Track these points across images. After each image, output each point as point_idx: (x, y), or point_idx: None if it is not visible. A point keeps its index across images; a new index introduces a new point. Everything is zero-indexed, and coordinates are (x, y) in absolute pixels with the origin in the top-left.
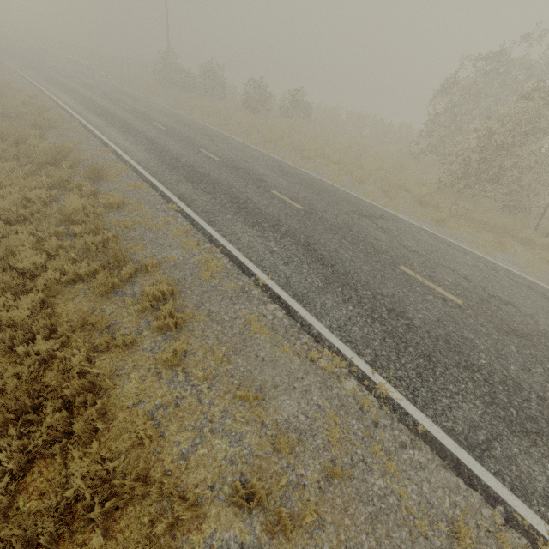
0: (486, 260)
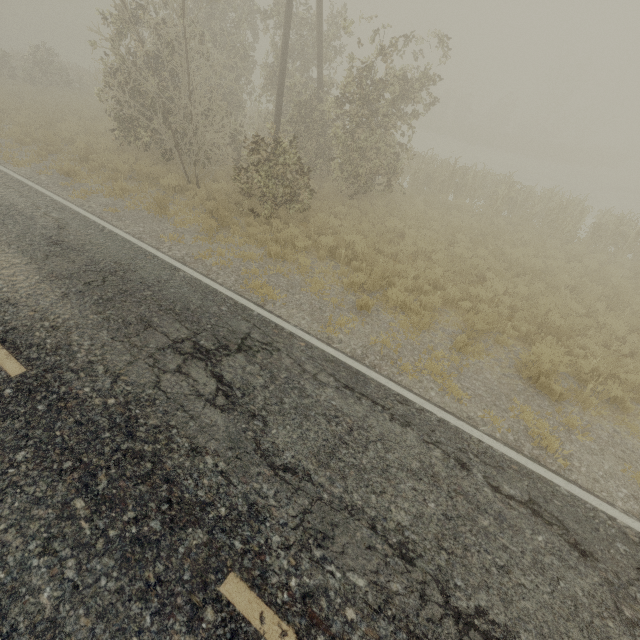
0: (52, 201)
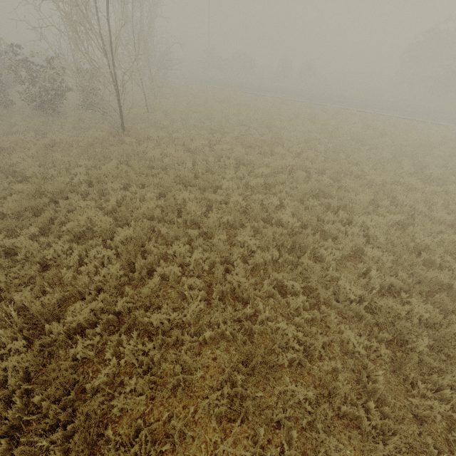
0: None
